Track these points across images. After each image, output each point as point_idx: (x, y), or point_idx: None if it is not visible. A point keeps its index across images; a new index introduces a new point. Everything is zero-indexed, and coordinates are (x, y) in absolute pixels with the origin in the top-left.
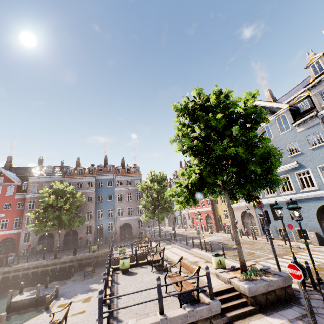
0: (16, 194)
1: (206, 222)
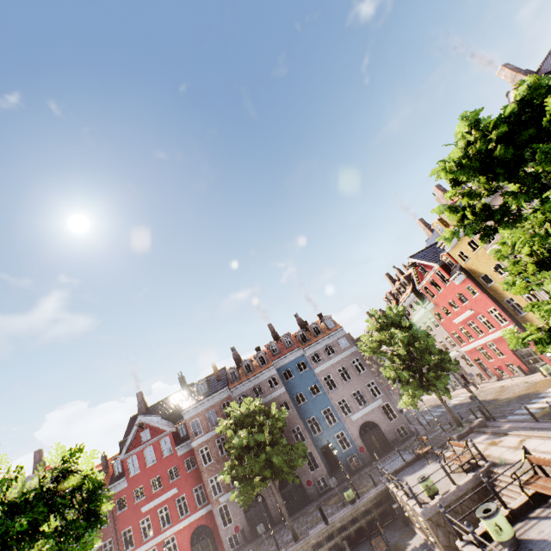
0: (177, 449)
1: (518, 356)
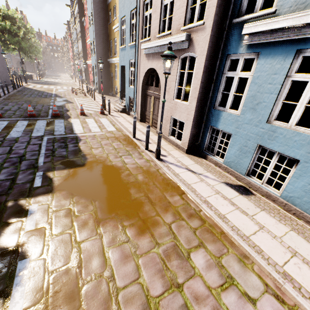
0: None
1: None
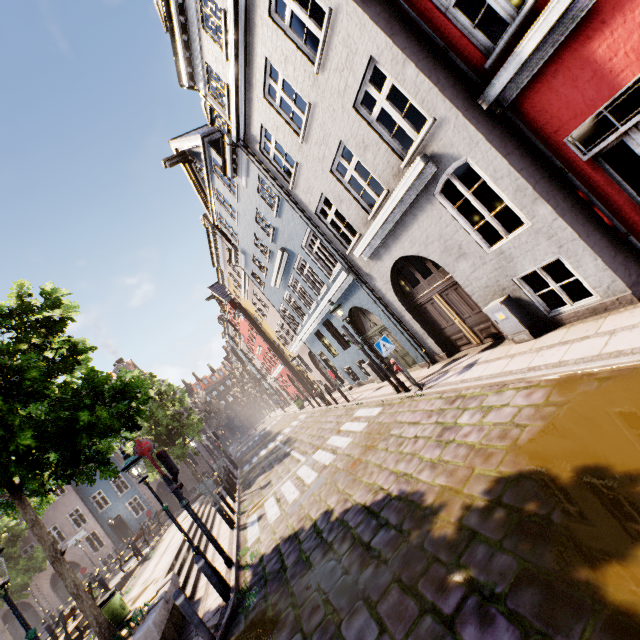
0: None
1: (297, 387)
